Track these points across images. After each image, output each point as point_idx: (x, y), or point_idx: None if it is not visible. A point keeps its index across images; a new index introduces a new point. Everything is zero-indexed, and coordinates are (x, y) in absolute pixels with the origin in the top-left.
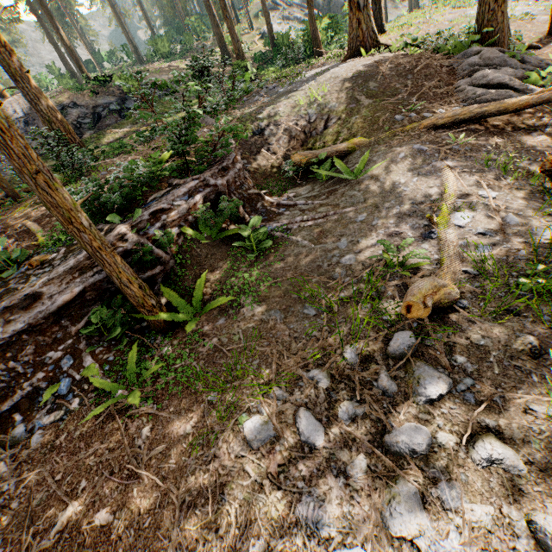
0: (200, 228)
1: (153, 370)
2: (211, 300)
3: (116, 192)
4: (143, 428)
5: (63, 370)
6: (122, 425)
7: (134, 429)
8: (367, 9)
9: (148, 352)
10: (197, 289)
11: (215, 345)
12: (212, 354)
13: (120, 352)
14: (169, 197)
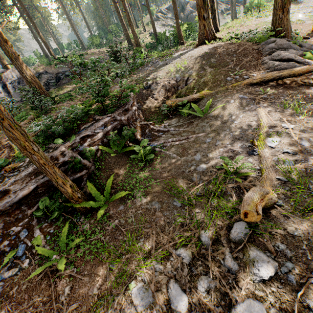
0: (111, 145)
1: (76, 242)
2: (116, 192)
3: (61, 125)
4: (66, 286)
5: (21, 239)
6: (53, 283)
7: (60, 287)
8: (209, 19)
9: (75, 227)
10: (107, 185)
11: (116, 225)
12: (114, 231)
13: (57, 226)
14: (92, 127)
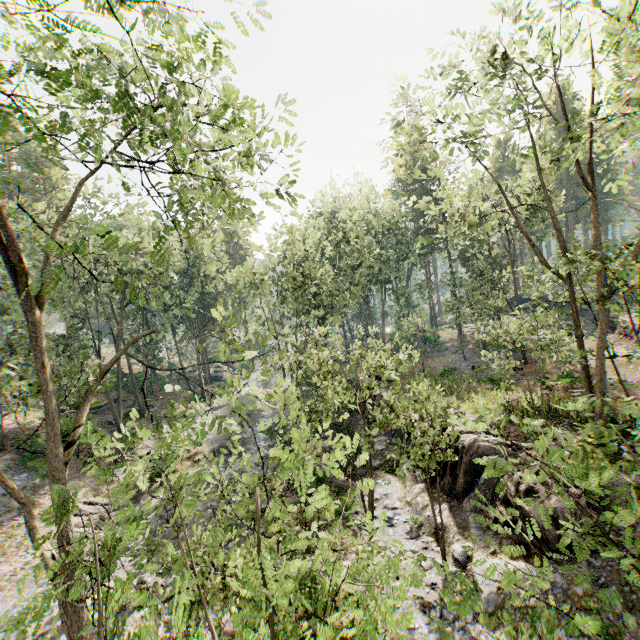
0: None
1: None
2: None
3: None
4: None
5: None
6: None
7: None
8: None
9: None
10: None
11: None
12: None
13: None
14: None
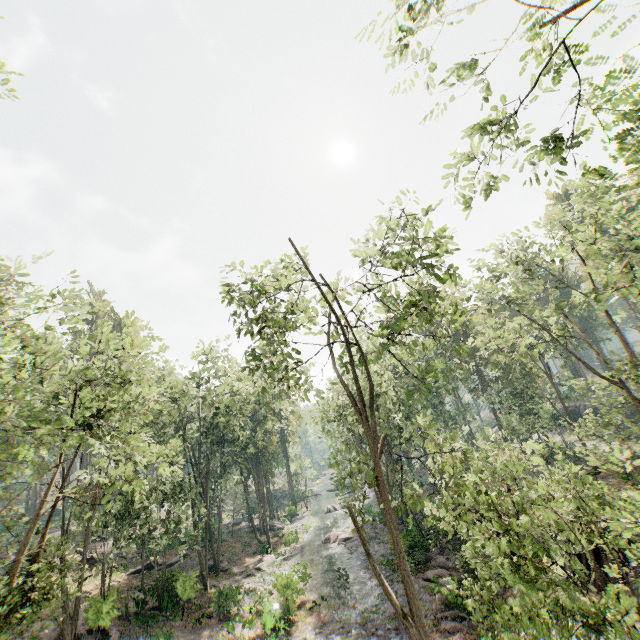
0: None
1: None
2: None
3: None
4: None
5: None
6: None
7: None
8: None
9: None
10: None
11: None
12: None
13: None
14: None
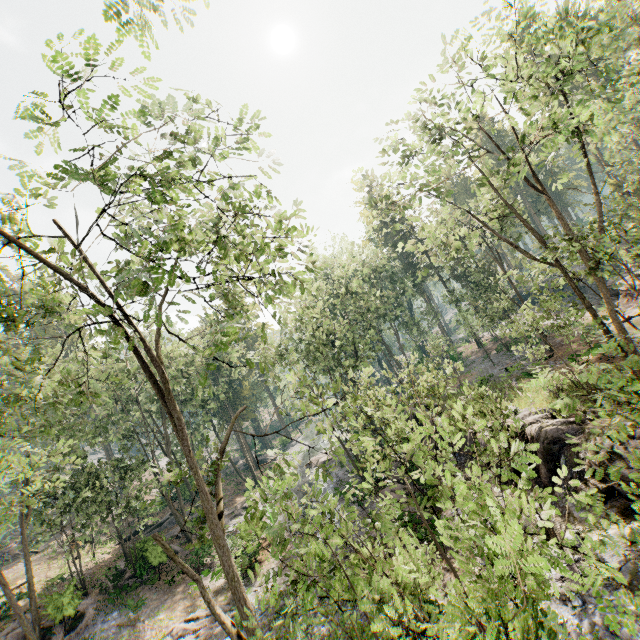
0: None
1: None
2: None
3: None
4: None
5: None
6: None
7: None
8: None
9: None
10: None
11: None
12: None
13: None
14: None
